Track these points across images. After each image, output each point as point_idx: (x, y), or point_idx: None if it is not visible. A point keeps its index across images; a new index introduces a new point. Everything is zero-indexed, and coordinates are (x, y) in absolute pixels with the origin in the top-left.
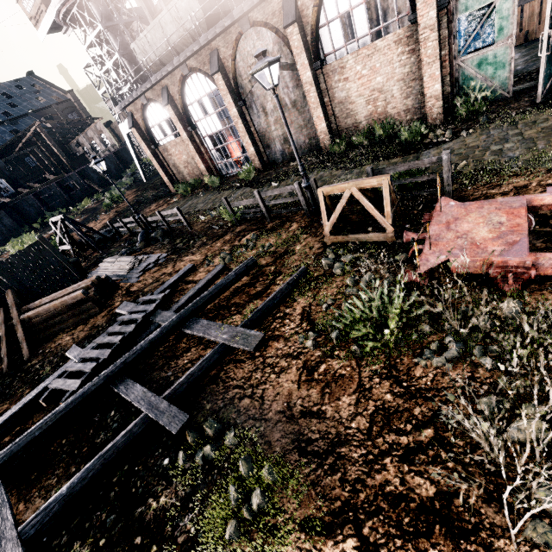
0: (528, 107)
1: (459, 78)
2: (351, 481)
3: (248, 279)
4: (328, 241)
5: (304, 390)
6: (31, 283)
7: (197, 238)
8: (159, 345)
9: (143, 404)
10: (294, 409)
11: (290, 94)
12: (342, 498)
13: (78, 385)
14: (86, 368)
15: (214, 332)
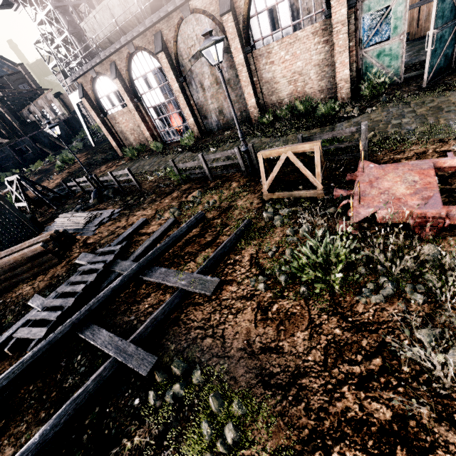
0: (416, 91)
1: (362, 66)
2: (315, 410)
3: (198, 230)
4: (266, 197)
5: (261, 328)
6: None
7: (146, 195)
8: (121, 292)
9: (111, 349)
10: (254, 346)
11: (224, 73)
12: (309, 426)
13: (43, 334)
14: (51, 317)
15: (172, 279)
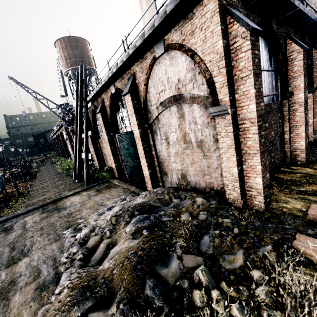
0: None
1: None
2: None
3: None
4: None
5: None
6: (3, 166)
7: None
8: None
9: None
10: None
11: None
12: None
13: None
14: None
15: None
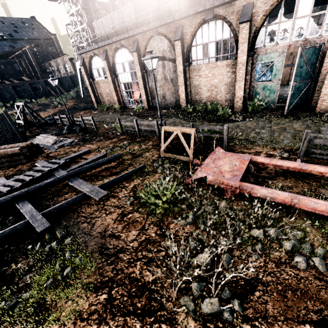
0: (279, 115)
1: (253, 92)
2: (117, 269)
3: (115, 164)
4: (162, 154)
5: (116, 224)
6: None
7: (98, 136)
8: (51, 187)
9: (28, 215)
10: (107, 232)
11: (170, 74)
12: (110, 276)
13: None
14: (4, 190)
15: (83, 186)
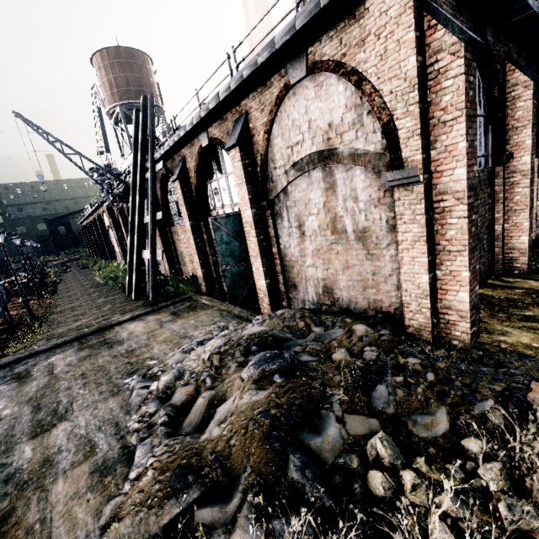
0: None
1: None
2: None
3: None
4: None
5: None
6: None
7: None
8: None
9: None
10: None
11: None
12: None
13: None
14: None
15: None
